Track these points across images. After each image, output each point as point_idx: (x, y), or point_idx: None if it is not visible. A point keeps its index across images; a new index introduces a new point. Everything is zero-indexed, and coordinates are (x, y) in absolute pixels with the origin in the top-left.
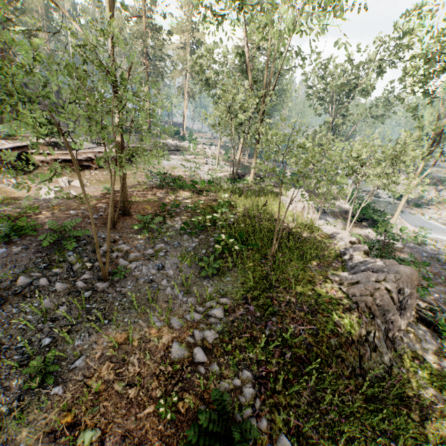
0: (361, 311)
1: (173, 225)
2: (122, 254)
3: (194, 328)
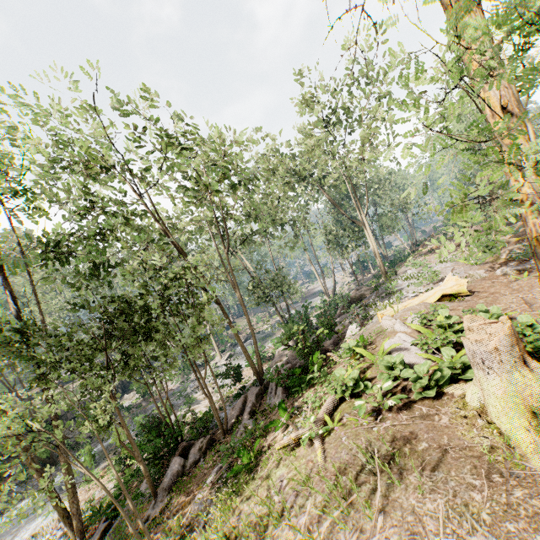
0: None
1: None
2: None
3: None
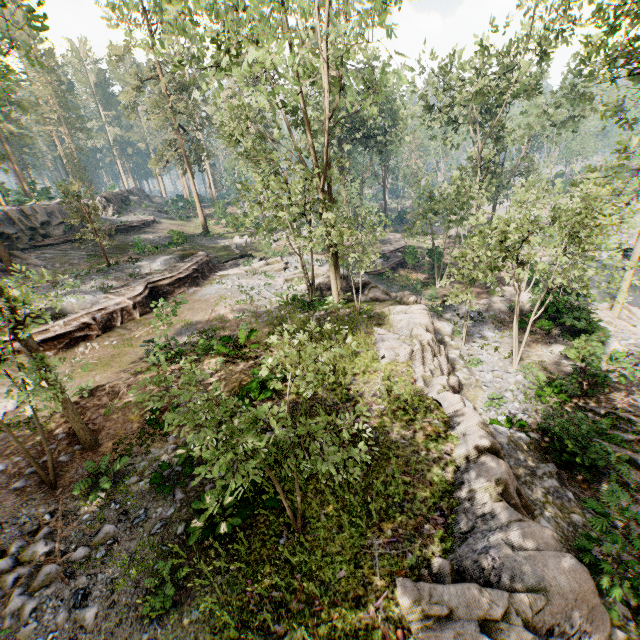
0: None
1: (158, 456)
2: (31, 569)
3: None
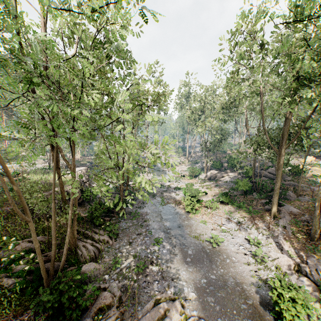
0: None
1: None
2: None
3: None
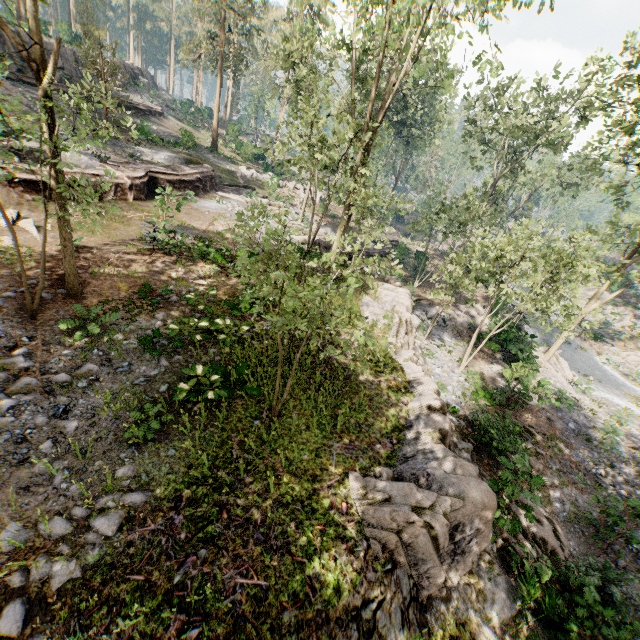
0: (370, 558)
1: (145, 326)
2: (9, 376)
3: (41, 553)
